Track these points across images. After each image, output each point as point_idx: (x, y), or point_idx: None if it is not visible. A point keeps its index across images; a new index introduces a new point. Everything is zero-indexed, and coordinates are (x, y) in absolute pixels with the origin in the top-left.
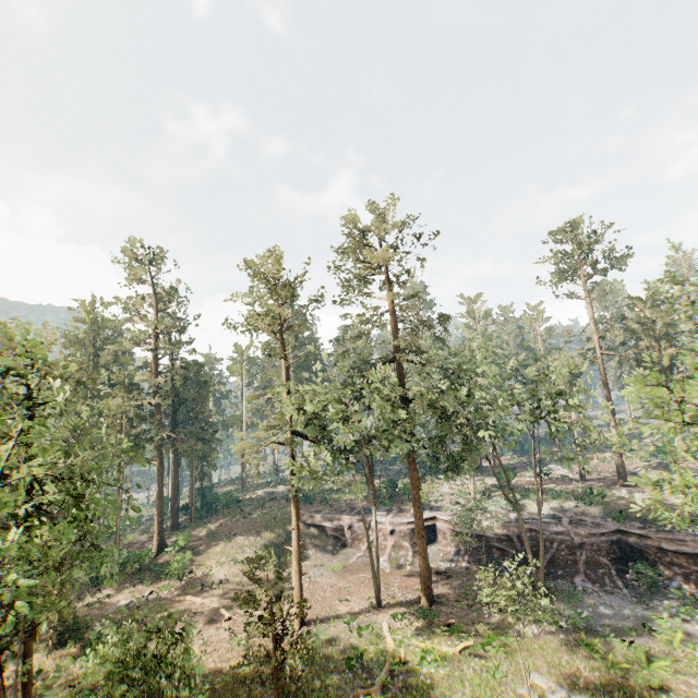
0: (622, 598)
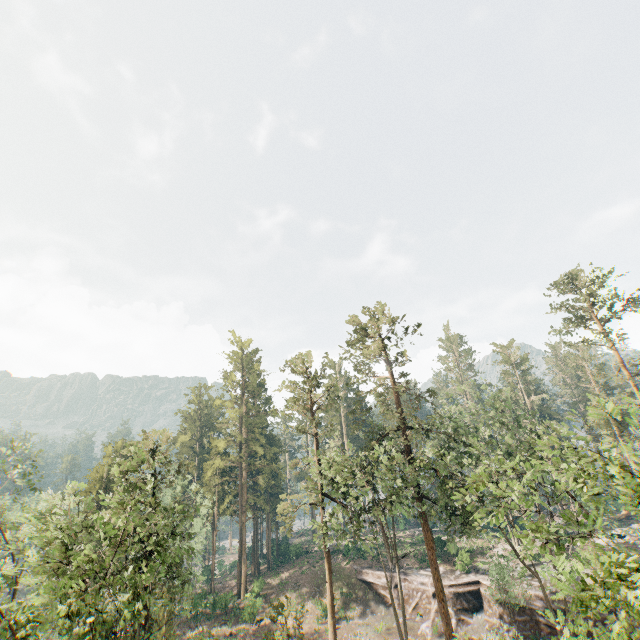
0: None
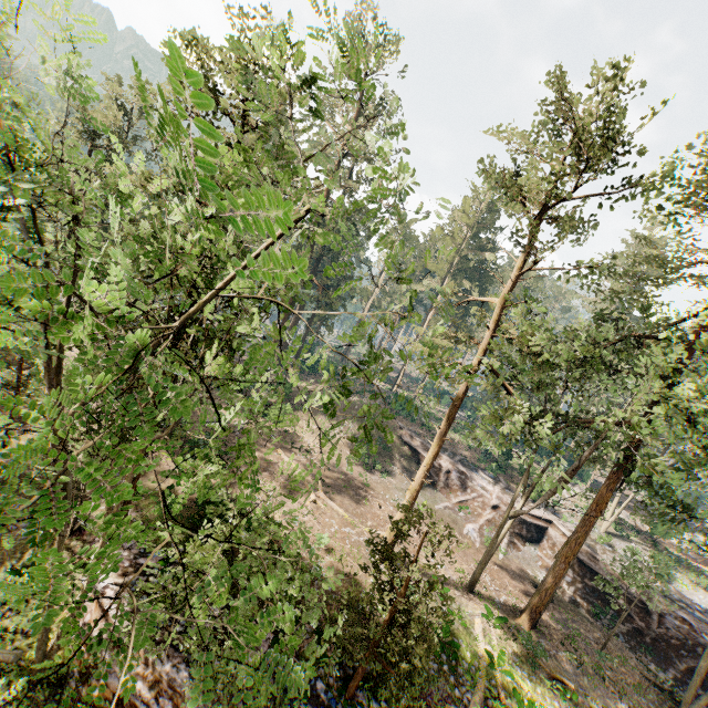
0: None
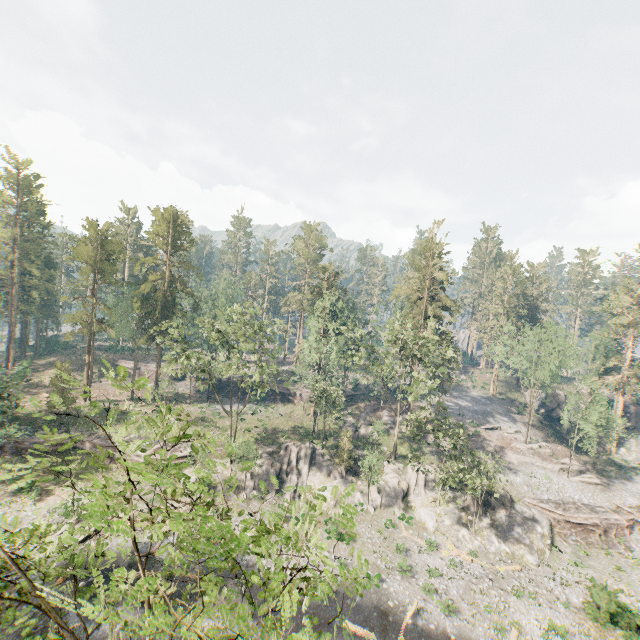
0: (242, 404)
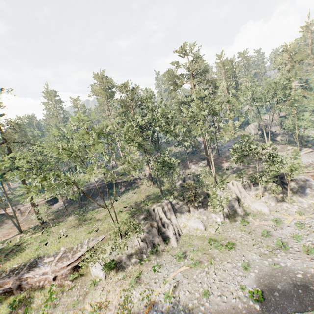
0: (105, 199)
